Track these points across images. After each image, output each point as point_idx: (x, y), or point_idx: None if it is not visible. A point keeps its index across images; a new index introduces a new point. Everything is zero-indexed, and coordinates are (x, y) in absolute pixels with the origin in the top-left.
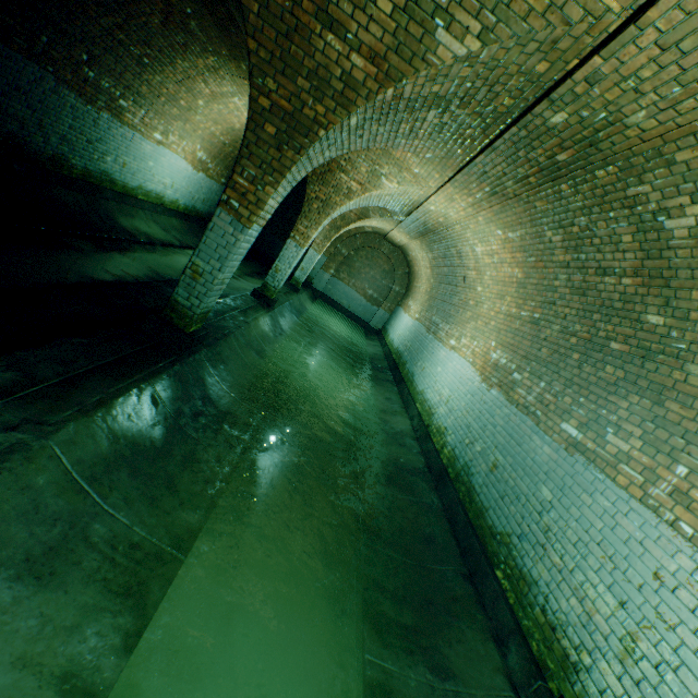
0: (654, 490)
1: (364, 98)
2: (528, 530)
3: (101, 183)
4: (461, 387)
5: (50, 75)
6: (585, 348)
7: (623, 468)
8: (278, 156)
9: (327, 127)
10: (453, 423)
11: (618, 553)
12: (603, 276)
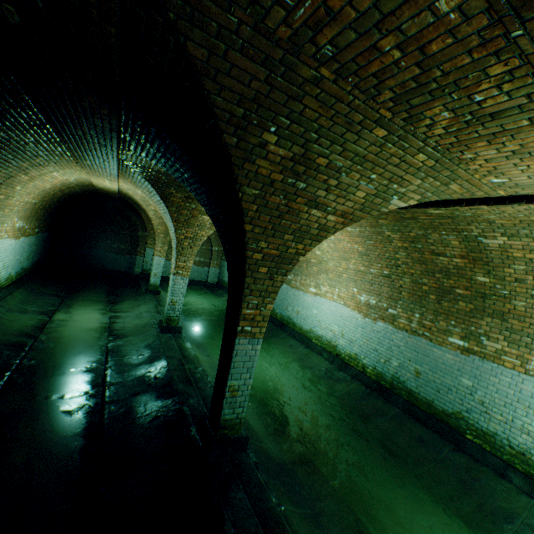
0: (529, 366)
1: (332, 233)
2: (470, 406)
3: None
4: (348, 323)
5: None
6: (437, 292)
7: (504, 358)
8: (271, 283)
9: (305, 253)
10: (360, 350)
11: (531, 403)
12: (438, 256)
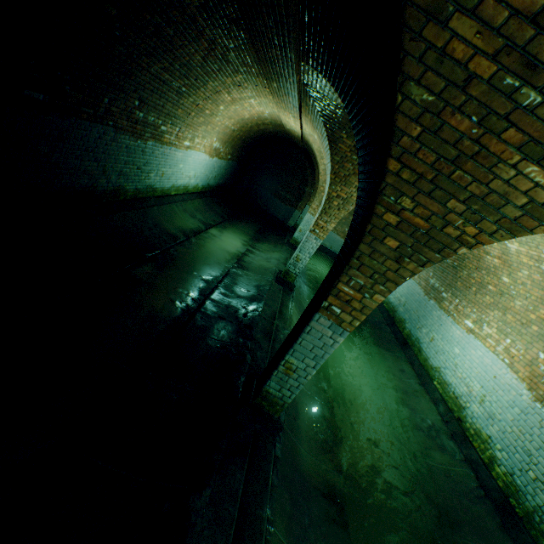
0: None
1: None
2: None
3: (146, 195)
4: (501, 392)
5: (110, 128)
6: None
7: None
8: (395, 267)
9: (473, 245)
10: (500, 436)
11: None
12: None
